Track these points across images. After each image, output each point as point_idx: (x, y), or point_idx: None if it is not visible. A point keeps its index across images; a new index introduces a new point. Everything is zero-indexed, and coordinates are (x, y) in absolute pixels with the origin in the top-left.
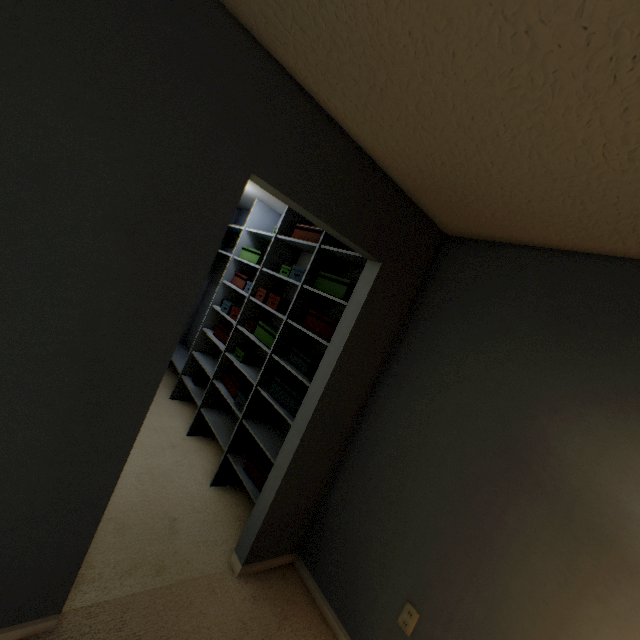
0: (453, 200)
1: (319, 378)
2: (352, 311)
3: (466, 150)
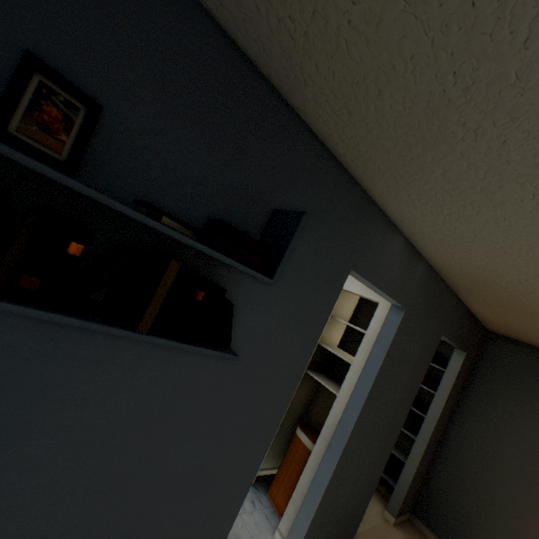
0: (509, 330)
1: (432, 411)
2: (450, 376)
3: (534, 331)
